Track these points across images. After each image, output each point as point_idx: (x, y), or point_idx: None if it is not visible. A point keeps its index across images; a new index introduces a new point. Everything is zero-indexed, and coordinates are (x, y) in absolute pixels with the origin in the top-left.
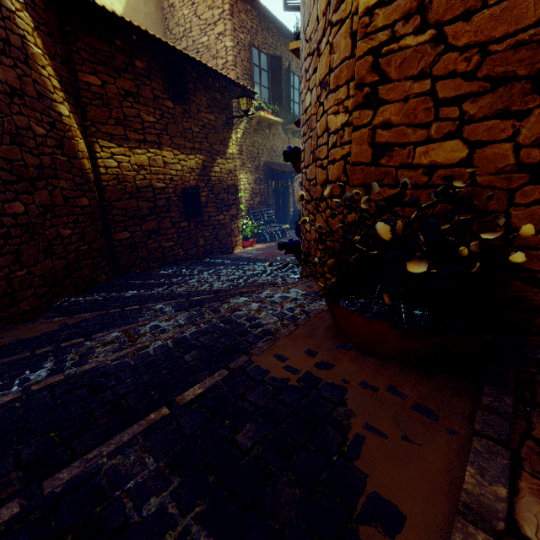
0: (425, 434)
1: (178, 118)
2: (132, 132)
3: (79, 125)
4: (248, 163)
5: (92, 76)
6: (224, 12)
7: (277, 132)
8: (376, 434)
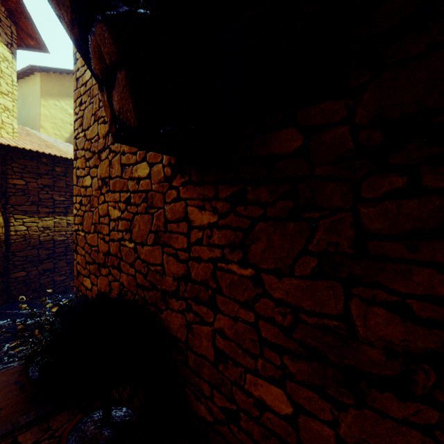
0: None
1: None
2: (44, 207)
3: (1, 208)
4: None
5: (19, 180)
6: None
7: None
8: None
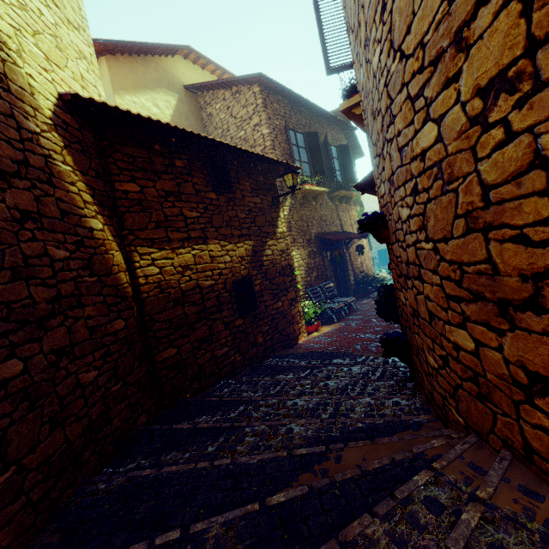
0: None
1: (222, 208)
2: (175, 231)
3: (116, 236)
4: (299, 238)
5: (130, 183)
6: (258, 106)
7: (323, 201)
8: None
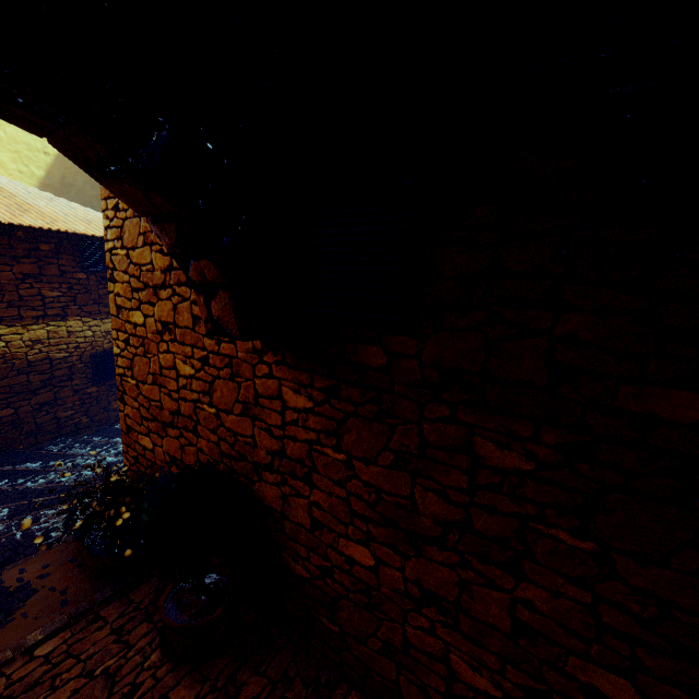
0: (49, 615)
1: (92, 287)
2: (29, 310)
3: None
4: None
5: None
6: None
7: None
8: (24, 616)
